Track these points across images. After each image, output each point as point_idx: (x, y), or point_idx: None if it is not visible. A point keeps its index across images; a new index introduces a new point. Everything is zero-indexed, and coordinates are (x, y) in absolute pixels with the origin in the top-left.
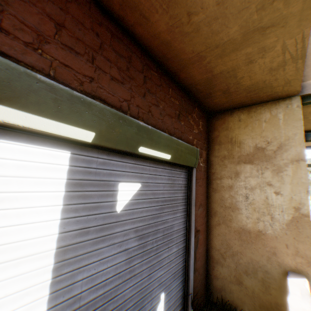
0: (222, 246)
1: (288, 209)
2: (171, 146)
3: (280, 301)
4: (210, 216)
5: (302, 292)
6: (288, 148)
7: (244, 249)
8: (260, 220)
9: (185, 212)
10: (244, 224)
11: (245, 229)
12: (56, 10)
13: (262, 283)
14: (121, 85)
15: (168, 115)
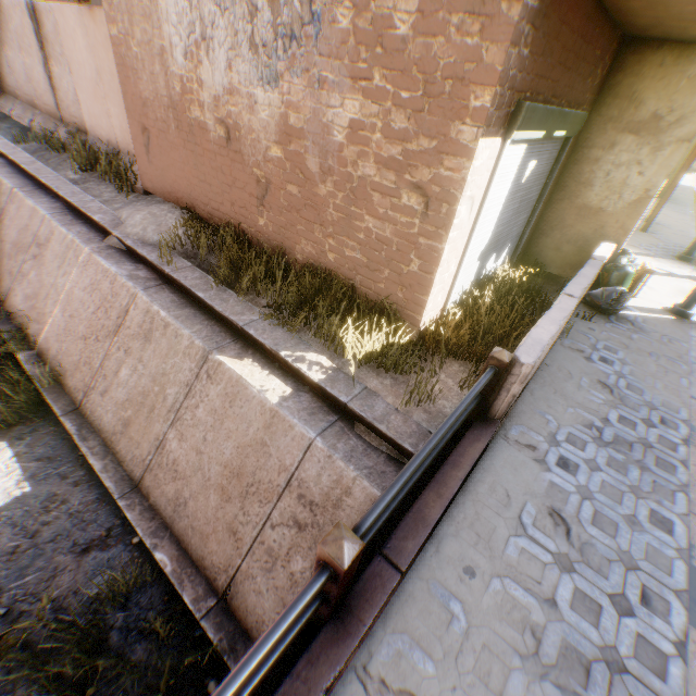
0: (555, 220)
1: (639, 190)
2: (571, 122)
3: (584, 260)
4: (556, 191)
5: (608, 248)
6: (684, 125)
7: (576, 223)
8: (606, 198)
9: (543, 185)
10: (589, 202)
11: (587, 206)
12: (567, 36)
13: (577, 249)
14: (568, 73)
15: (582, 81)
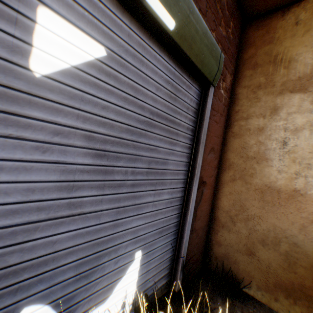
0: (233, 208)
1: None
2: (178, 1)
3: (308, 284)
4: (222, 169)
5: None
6: None
7: (265, 212)
8: (300, 175)
9: (189, 150)
10: (272, 181)
11: (273, 187)
12: None
13: (284, 258)
14: None
15: None
